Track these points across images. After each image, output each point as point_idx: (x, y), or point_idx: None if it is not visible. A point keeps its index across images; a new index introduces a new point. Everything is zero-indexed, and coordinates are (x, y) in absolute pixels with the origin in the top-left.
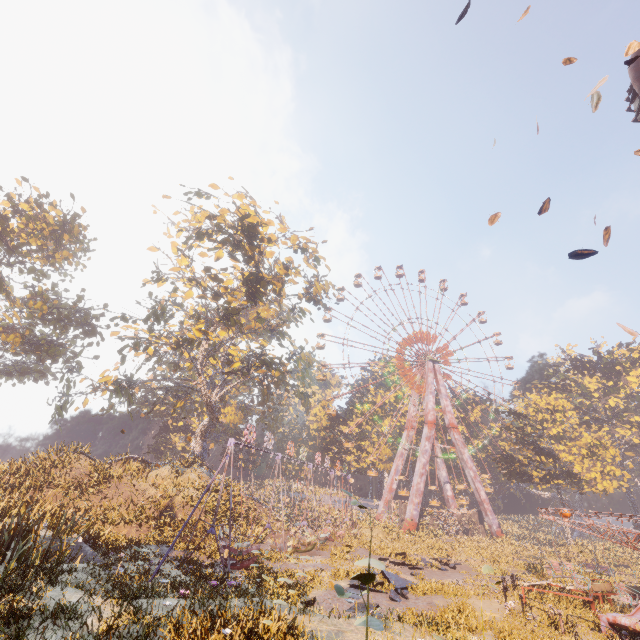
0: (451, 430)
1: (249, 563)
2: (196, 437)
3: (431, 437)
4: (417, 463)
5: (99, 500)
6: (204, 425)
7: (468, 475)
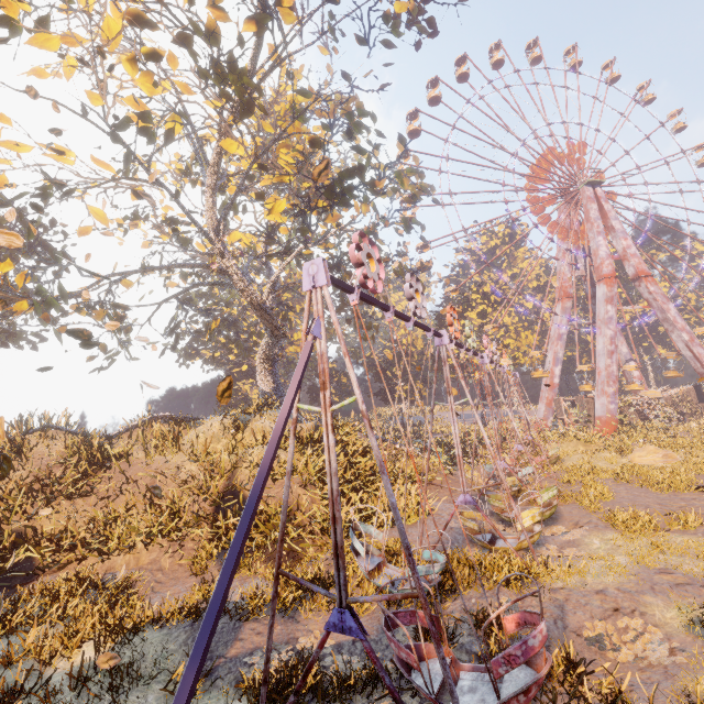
0: (641, 281)
1: (527, 699)
2: (259, 369)
3: (614, 297)
4: (598, 339)
5: (94, 505)
6: (264, 348)
7: (677, 340)
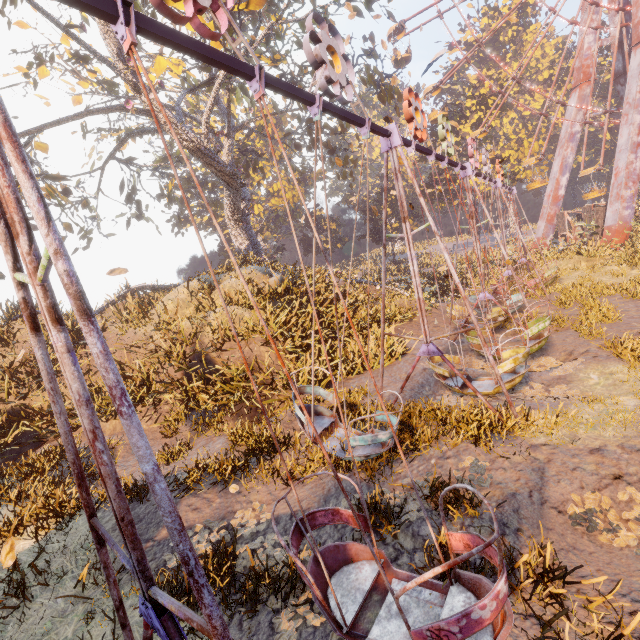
0: None
1: None
2: (230, 227)
3: None
4: (621, 131)
5: None
6: (227, 202)
7: None
